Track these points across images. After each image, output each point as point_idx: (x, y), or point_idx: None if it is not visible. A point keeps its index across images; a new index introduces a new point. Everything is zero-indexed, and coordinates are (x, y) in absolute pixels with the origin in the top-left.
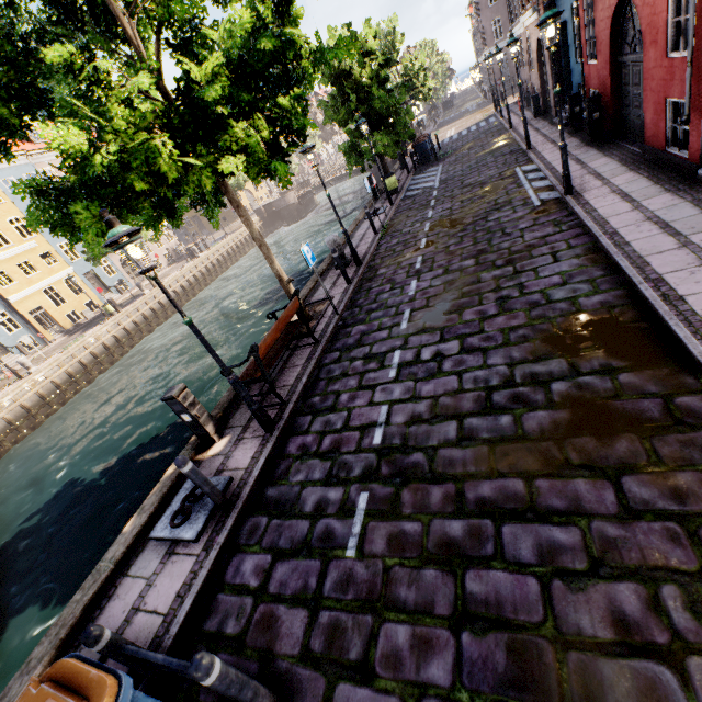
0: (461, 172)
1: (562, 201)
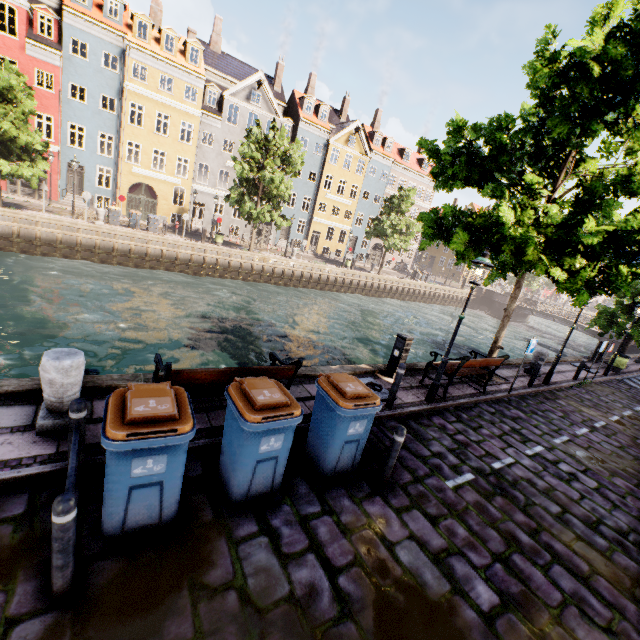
0: None
1: None
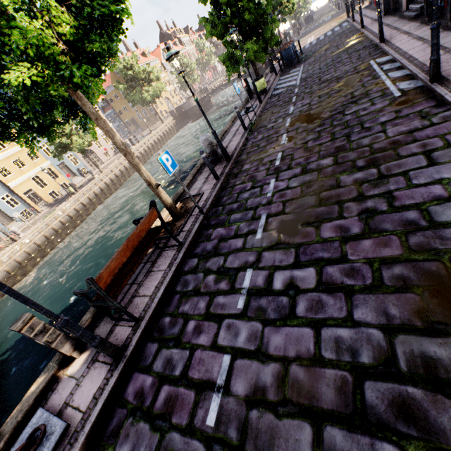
0: (319, 70)
1: (426, 89)
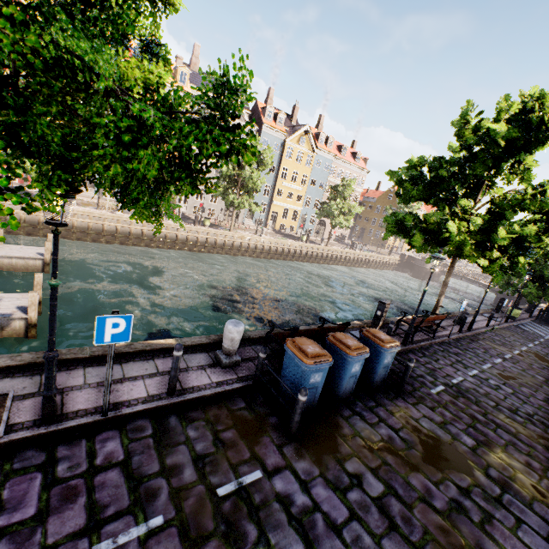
0: None
1: None
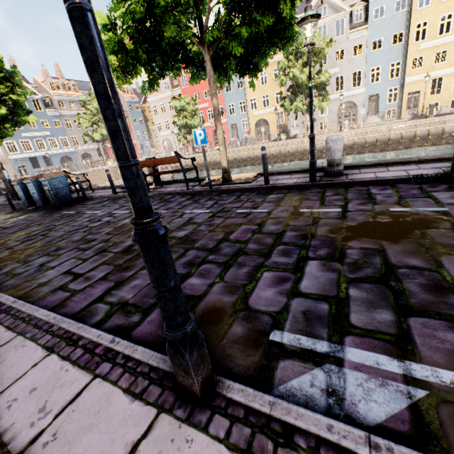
0: None
1: None
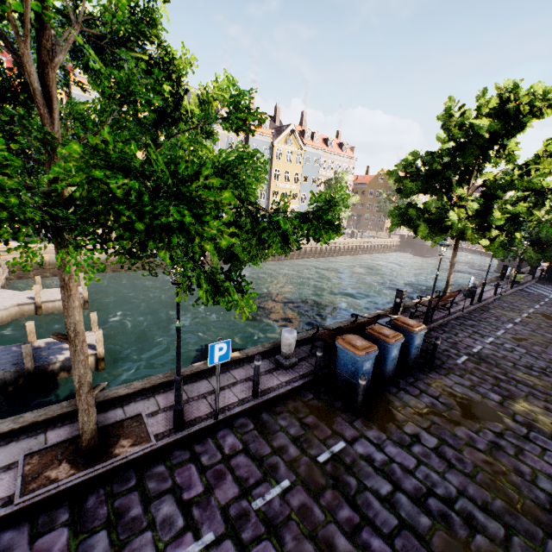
0: None
1: None
